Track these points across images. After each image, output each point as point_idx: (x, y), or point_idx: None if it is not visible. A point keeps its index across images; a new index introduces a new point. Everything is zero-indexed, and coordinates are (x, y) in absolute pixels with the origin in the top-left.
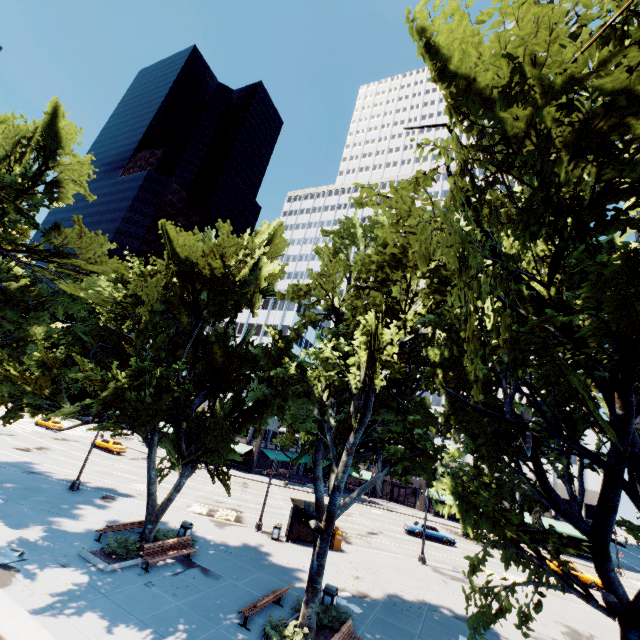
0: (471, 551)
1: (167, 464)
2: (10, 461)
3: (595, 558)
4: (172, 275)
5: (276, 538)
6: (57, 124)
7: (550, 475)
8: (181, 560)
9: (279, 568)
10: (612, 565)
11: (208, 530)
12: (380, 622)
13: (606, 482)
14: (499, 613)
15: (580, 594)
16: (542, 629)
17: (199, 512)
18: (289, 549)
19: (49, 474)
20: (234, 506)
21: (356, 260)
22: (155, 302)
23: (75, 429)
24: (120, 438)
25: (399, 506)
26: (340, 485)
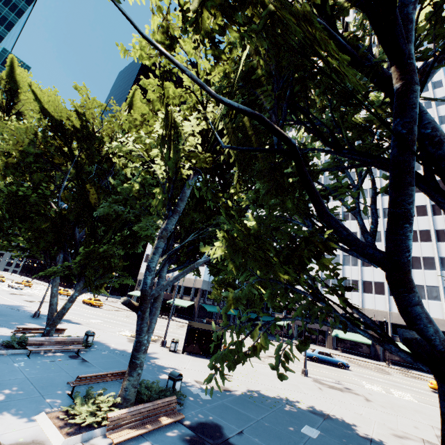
0: (364, 374)
1: (130, 313)
2: (10, 304)
3: (394, 293)
4: (46, 129)
5: (173, 350)
6: (15, 72)
7: (444, 314)
8: (70, 355)
9: (156, 366)
10: (417, 297)
11: (118, 342)
12: (222, 407)
13: (392, 184)
14: (252, 356)
15: (373, 338)
16: (412, 431)
17: (125, 335)
18: (179, 357)
19: (30, 311)
20: (160, 334)
21: (133, 44)
22: (26, 145)
23: (82, 296)
24: (109, 301)
25: (311, 345)
26: (150, 265)
